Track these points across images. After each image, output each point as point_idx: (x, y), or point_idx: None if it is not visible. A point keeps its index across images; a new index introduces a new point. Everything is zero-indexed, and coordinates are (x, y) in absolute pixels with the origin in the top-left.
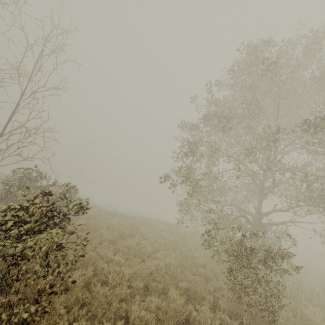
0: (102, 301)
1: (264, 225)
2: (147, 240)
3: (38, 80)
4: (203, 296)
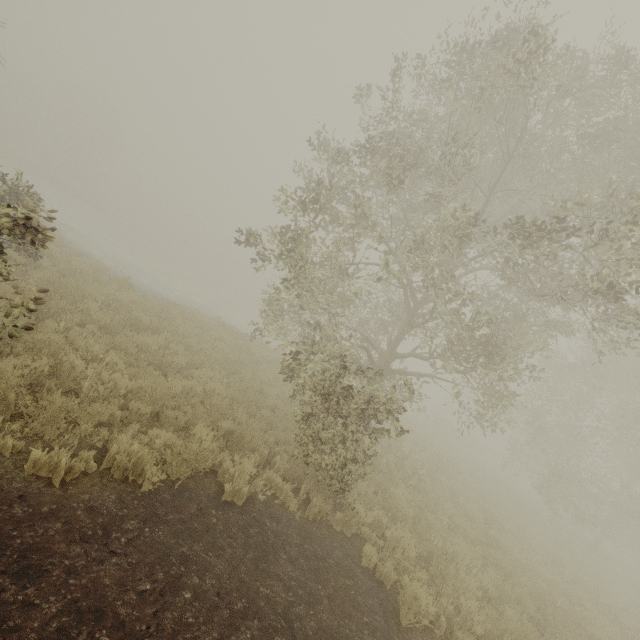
0: (59, 416)
1: (392, 372)
2: (184, 347)
3: None
4: (253, 445)
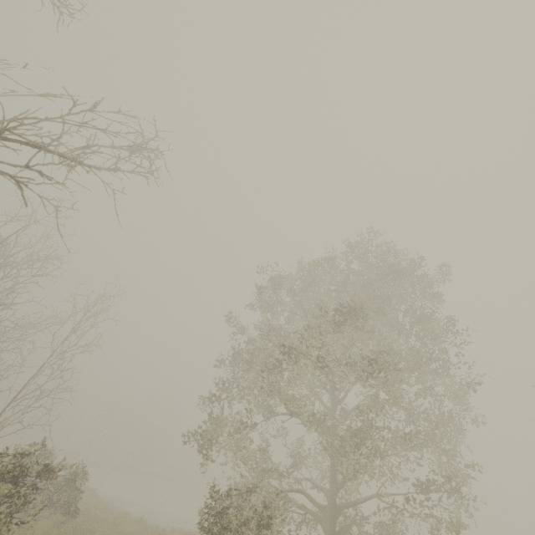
0: None
1: (339, 508)
2: None
3: (66, 338)
4: None
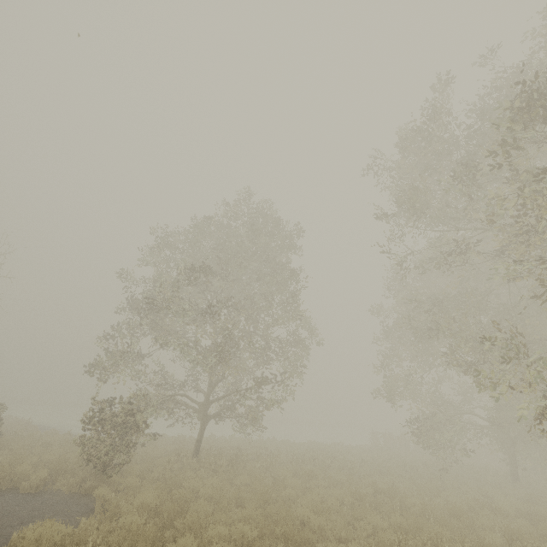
0: None
1: (210, 402)
2: None
3: None
4: (62, 468)
